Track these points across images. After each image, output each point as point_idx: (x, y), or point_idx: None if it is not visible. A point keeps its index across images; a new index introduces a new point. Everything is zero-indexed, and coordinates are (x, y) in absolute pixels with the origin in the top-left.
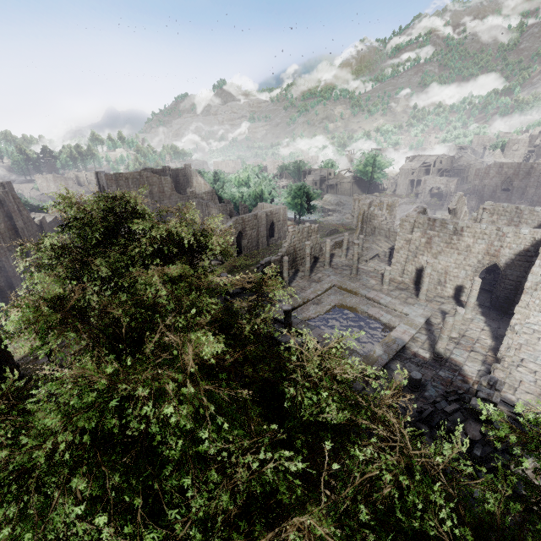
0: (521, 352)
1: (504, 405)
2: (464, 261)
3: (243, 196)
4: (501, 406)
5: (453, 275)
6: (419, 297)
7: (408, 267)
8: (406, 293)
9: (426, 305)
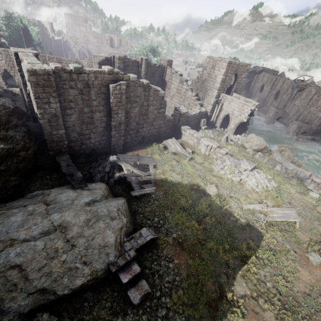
0: None
1: None
2: None
3: None
4: None
5: None
6: None
7: None
8: None
9: None
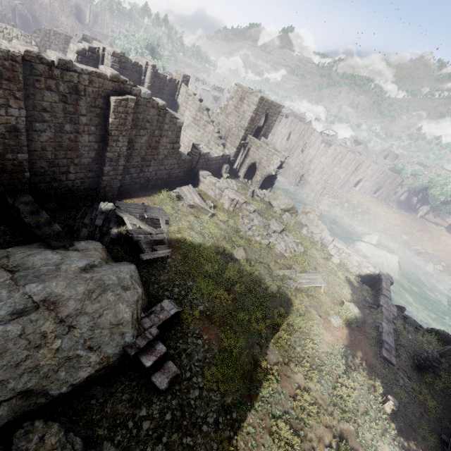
0: None
1: None
2: None
3: None
4: None
5: None
6: None
7: None
8: None
9: None
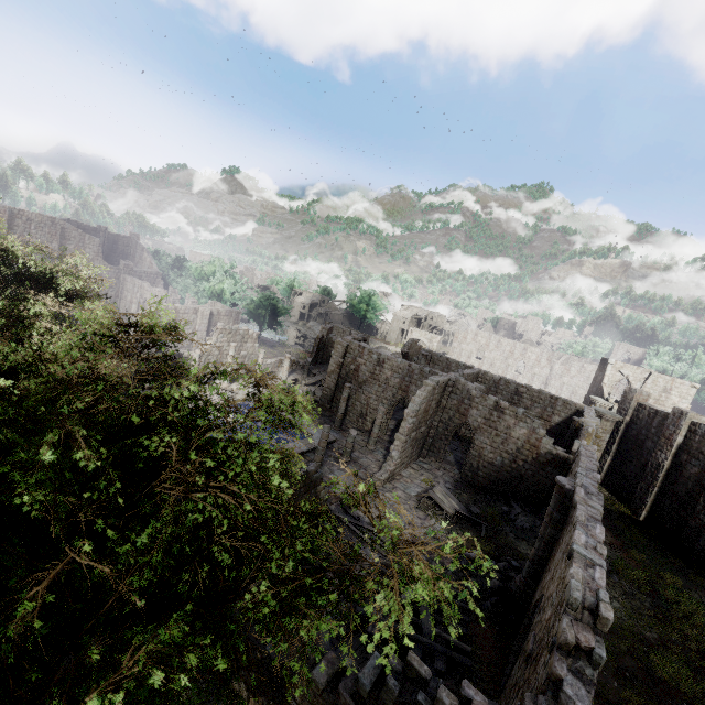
0: (399, 482)
1: (347, 516)
2: (383, 394)
3: (198, 290)
4: (343, 515)
5: (373, 408)
6: (335, 423)
7: (338, 394)
8: (326, 420)
9: (338, 433)
